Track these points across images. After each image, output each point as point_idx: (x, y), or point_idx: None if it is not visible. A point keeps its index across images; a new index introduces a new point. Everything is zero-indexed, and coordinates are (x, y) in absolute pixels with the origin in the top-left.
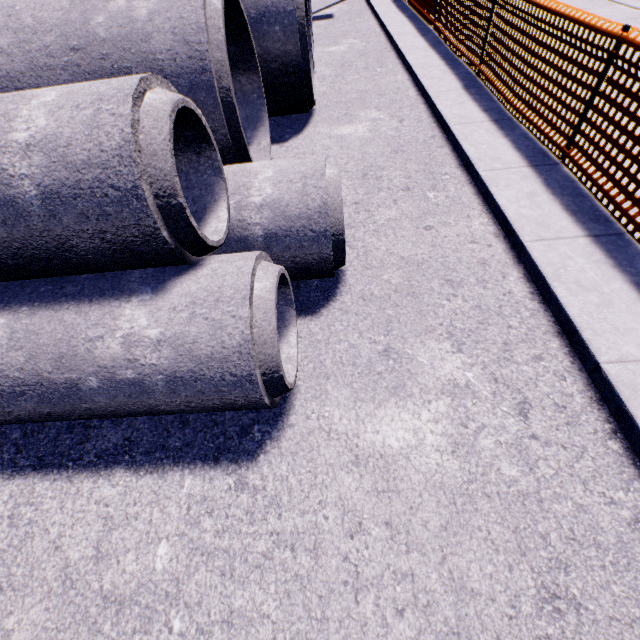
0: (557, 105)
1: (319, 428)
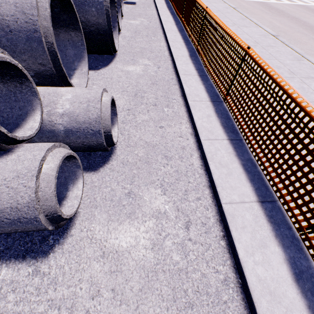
0: (224, 74)
1: (86, 237)
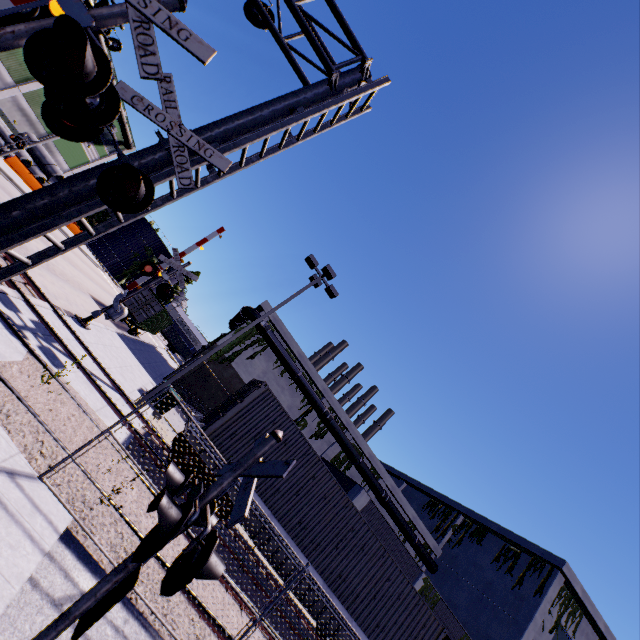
0: None
1: None
